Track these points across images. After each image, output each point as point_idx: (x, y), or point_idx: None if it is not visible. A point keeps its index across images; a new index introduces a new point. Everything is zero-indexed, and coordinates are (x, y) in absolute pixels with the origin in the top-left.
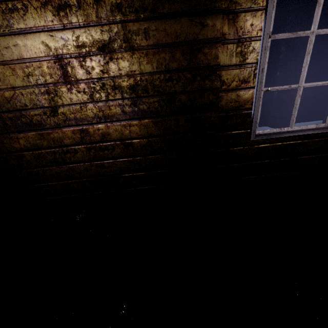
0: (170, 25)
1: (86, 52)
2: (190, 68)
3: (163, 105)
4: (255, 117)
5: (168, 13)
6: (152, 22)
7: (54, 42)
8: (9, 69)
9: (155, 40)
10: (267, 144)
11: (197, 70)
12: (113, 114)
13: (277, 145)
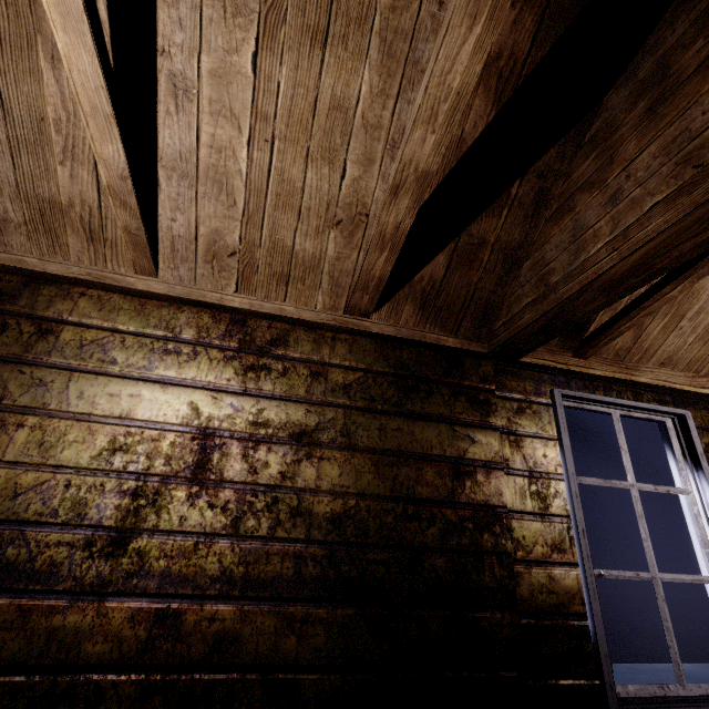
0: (422, 429)
1: (266, 434)
2: (454, 502)
3: (396, 573)
4: (602, 640)
5: (420, 412)
6: (394, 419)
7: (212, 407)
8: (84, 429)
9: (394, 444)
10: None
11: (466, 509)
12: (271, 576)
13: None
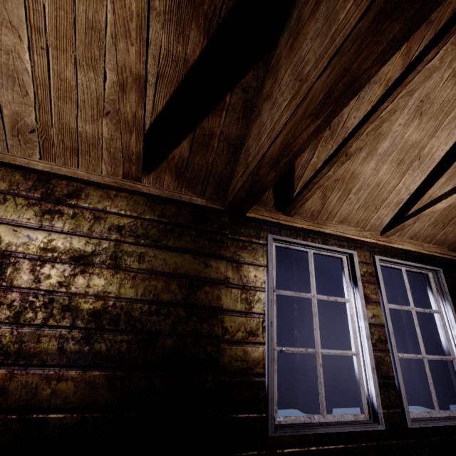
0: (172, 257)
1: (52, 256)
2: (186, 304)
3: (135, 348)
4: (271, 389)
5: (172, 246)
6: (152, 249)
7: (12, 237)
8: None
9: (149, 266)
10: (296, 448)
11: (194, 309)
12: (39, 350)
13: (310, 451)
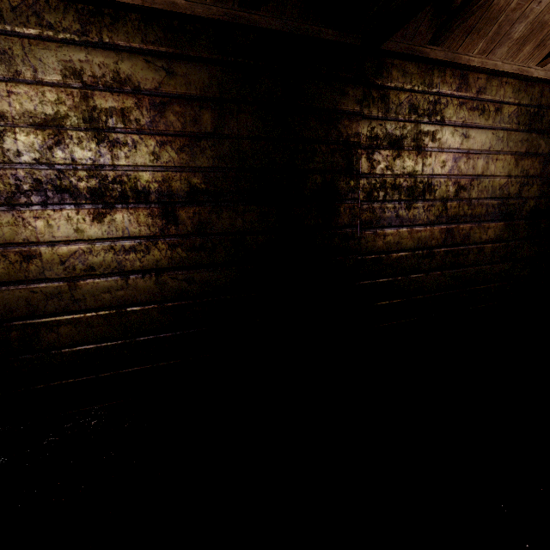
0: None
1: None
2: None
3: None
4: None
5: None
6: None
7: (547, 143)
8: (513, 159)
9: None
10: None
11: None
12: None
13: None
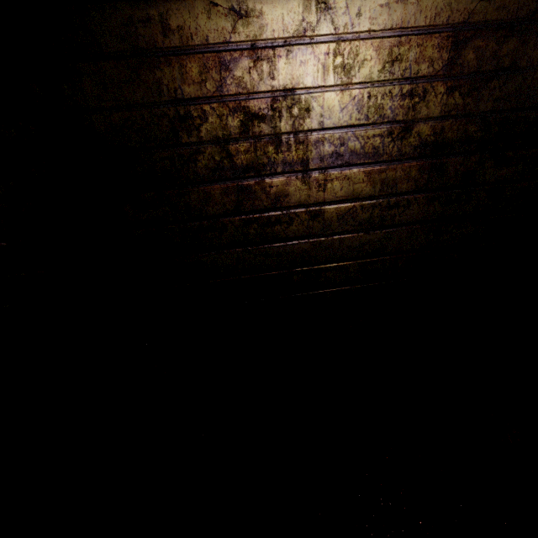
0: None
1: (505, 19)
2: None
3: None
4: None
5: None
6: None
7: None
8: (368, 47)
9: None
10: None
11: None
12: (496, 136)
13: None
